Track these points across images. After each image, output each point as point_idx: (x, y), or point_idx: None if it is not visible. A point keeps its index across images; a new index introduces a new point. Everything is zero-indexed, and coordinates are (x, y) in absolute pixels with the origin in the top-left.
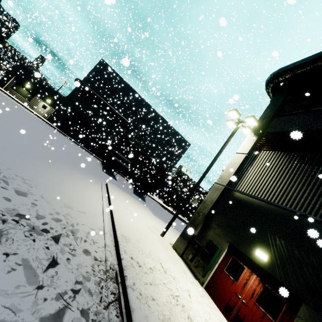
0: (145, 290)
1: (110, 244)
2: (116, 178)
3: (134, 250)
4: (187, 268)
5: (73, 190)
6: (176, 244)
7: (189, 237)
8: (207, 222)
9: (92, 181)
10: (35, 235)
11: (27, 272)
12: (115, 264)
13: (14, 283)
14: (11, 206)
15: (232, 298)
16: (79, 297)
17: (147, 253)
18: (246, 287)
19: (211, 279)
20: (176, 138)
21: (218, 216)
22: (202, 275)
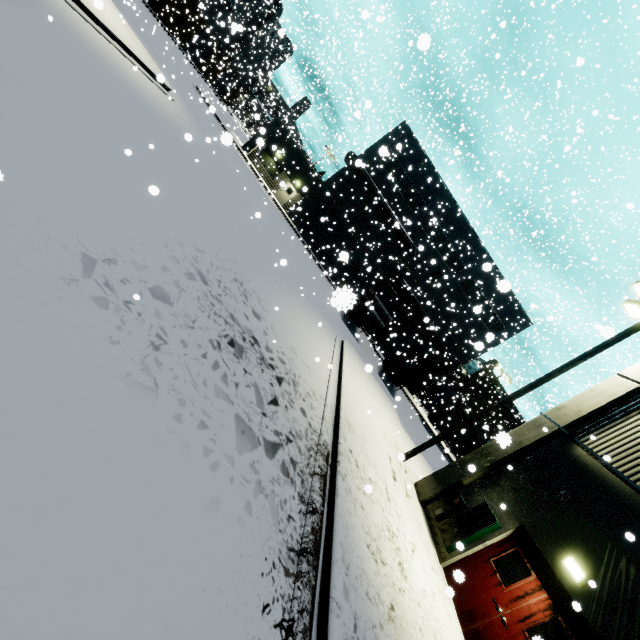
0: (356, 492)
1: (329, 421)
2: (359, 338)
3: (356, 445)
4: (426, 526)
5: (301, 332)
6: (422, 484)
7: (449, 482)
8: (493, 473)
9: (325, 329)
10: (265, 366)
11: (257, 395)
12: (329, 445)
13: (249, 398)
14: (249, 326)
15: (485, 604)
16: (291, 447)
17: (371, 461)
18: (519, 603)
19: (461, 561)
20: (503, 301)
21: (520, 473)
22: (447, 546)
